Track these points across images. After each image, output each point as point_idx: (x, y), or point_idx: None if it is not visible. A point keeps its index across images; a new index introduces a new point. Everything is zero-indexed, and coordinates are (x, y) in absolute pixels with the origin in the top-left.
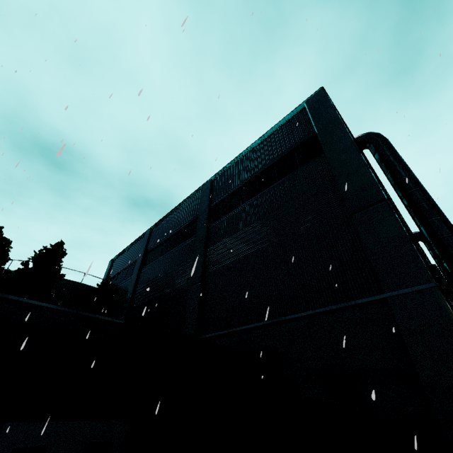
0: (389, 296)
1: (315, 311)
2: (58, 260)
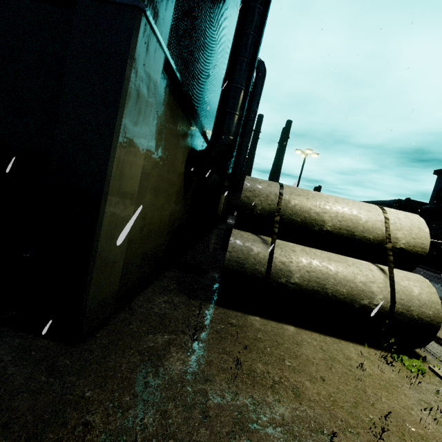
0: None
1: None
2: None
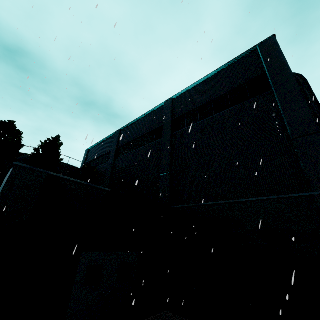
0: (316, 194)
1: (261, 198)
2: (58, 148)
